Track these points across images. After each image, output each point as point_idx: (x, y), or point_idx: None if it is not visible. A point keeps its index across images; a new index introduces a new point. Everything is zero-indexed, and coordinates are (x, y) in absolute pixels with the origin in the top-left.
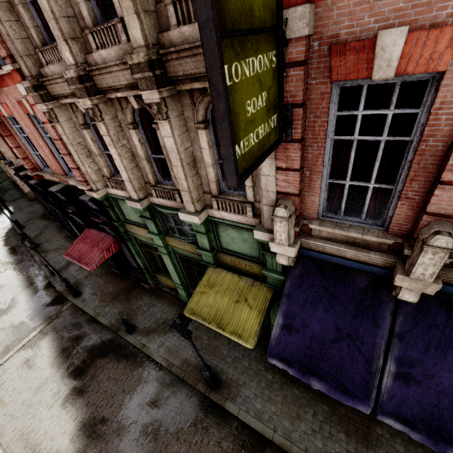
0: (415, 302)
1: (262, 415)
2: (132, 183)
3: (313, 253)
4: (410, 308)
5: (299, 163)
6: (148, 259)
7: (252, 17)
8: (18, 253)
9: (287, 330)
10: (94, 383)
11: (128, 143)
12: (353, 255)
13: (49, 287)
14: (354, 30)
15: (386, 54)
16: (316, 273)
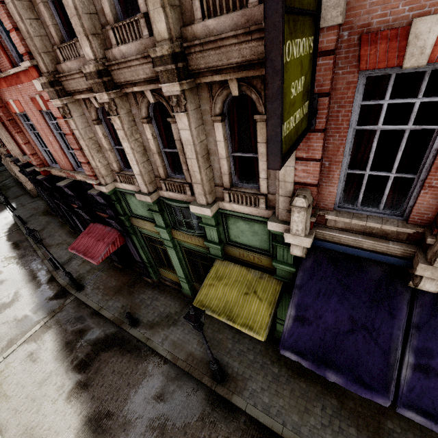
0: (436, 292)
1: (270, 409)
2: (142, 177)
3: (327, 244)
4: (427, 299)
5: (320, 153)
6: (152, 253)
7: None
8: (20, 247)
9: (300, 322)
10: (99, 377)
11: (140, 137)
12: (370, 245)
13: (52, 281)
14: (387, 19)
15: (419, 42)
16: (328, 265)
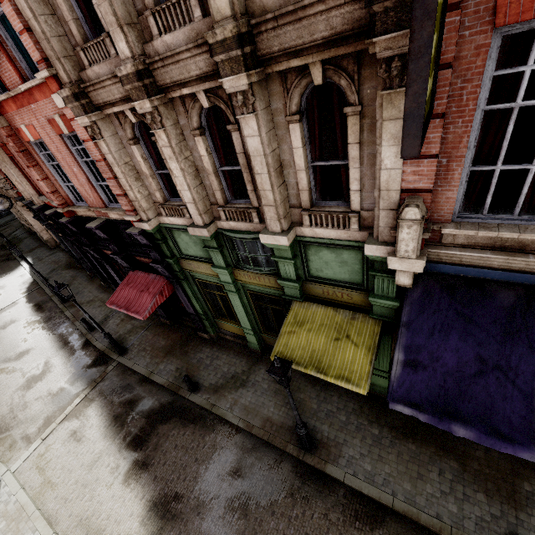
0: None
1: (374, 478)
2: (196, 205)
3: (444, 267)
4: None
5: (438, 146)
6: (208, 302)
7: None
8: (44, 309)
9: (411, 368)
10: (159, 454)
11: (191, 155)
12: (503, 262)
13: (88, 346)
14: None
15: None
16: (442, 294)
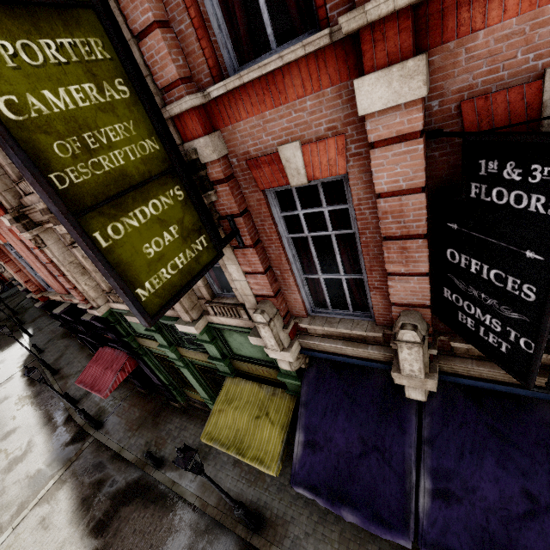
0: (424, 401)
1: None
2: None
3: (315, 354)
4: (436, 405)
5: (261, 267)
6: (170, 373)
7: (127, 178)
8: (36, 383)
9: (311, 448)
10: (117, 541)
11: None
12: (352, 351)
13: (69, 421)
14: (260, 147)
15: (292, 165)
16: (332, 373)
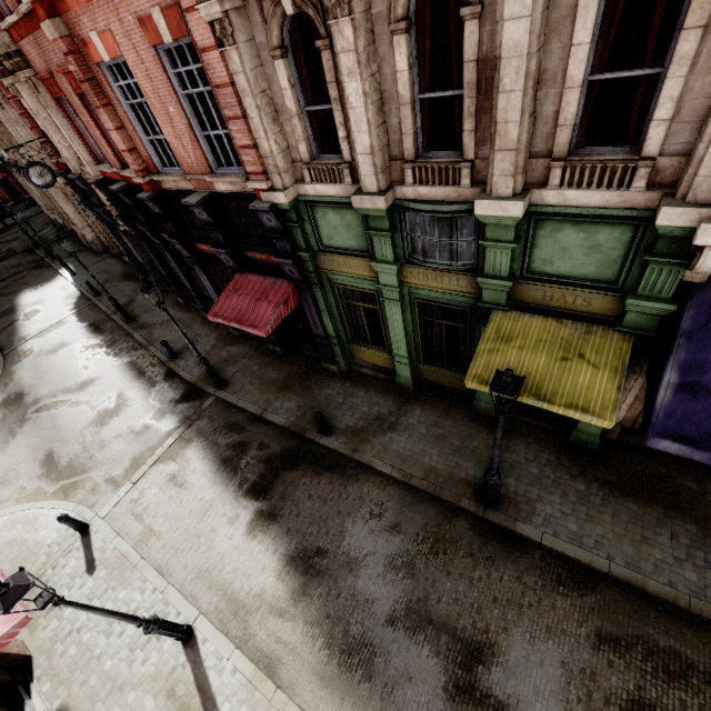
0: None
1: (582, 540)
2: (373, 158)
3: None
4: None
5: None
6: (345, 319)
7: None
8: (103, 331)
9: (688, 393)
10: (289, 505)
11: (378, 71)
12: None
13: (172, 377)
14: None
15: None
16: None
